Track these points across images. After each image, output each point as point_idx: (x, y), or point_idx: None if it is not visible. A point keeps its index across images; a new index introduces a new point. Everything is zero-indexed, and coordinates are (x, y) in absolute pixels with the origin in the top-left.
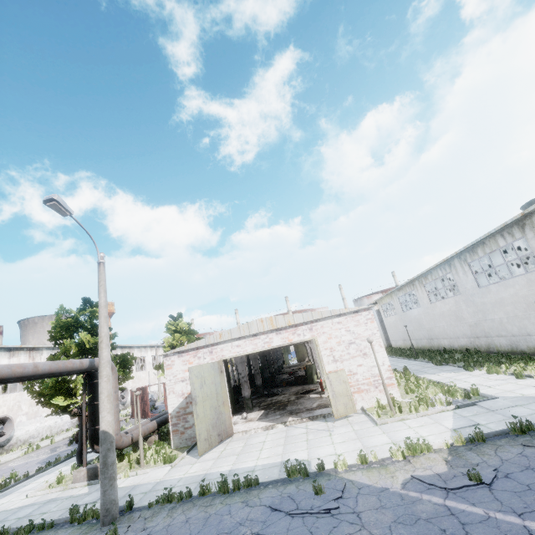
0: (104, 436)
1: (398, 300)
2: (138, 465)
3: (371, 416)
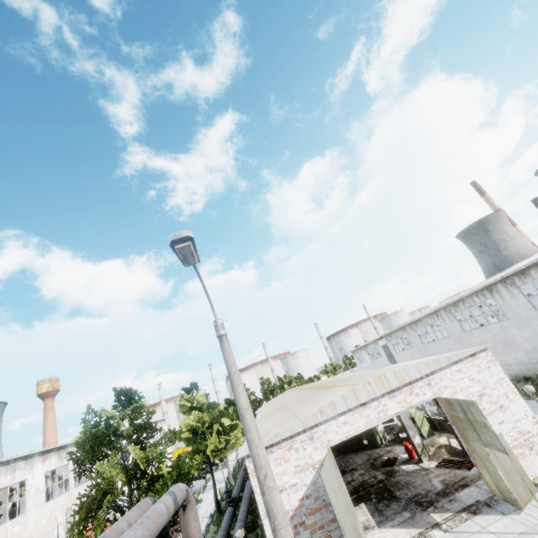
0: None
1: (415, 333)
2: None
3: None
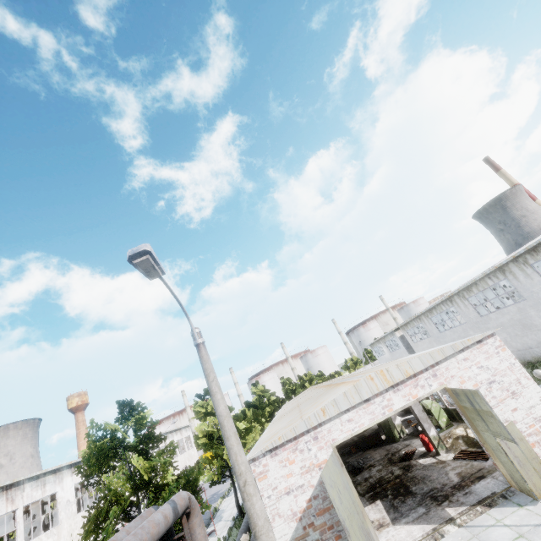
0: None
1: (431, 321)
2: None
3: None
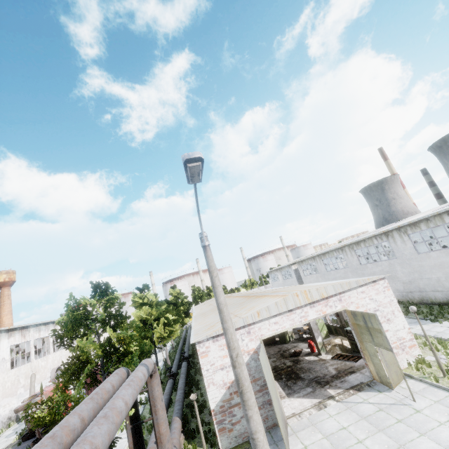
0: None
1: (322, 262)
2: None
3: (432, 382)
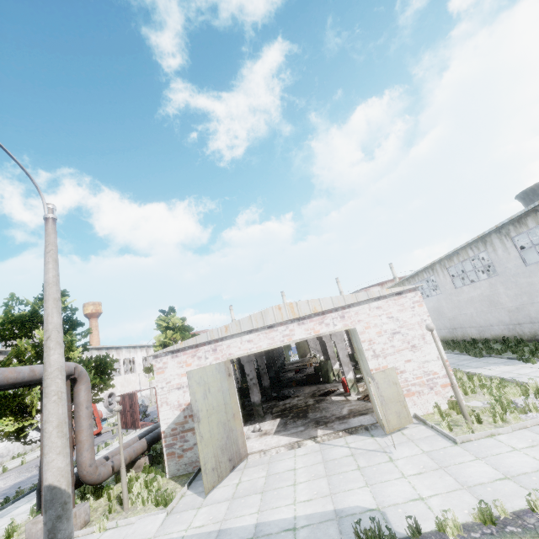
0: (51, 495)
1: None
2: (120, 506)
3: (440, 430)
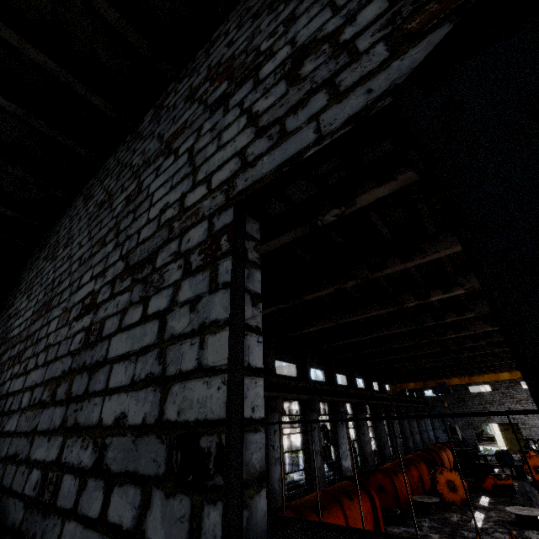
0: None
1: None
2: None
3: None
